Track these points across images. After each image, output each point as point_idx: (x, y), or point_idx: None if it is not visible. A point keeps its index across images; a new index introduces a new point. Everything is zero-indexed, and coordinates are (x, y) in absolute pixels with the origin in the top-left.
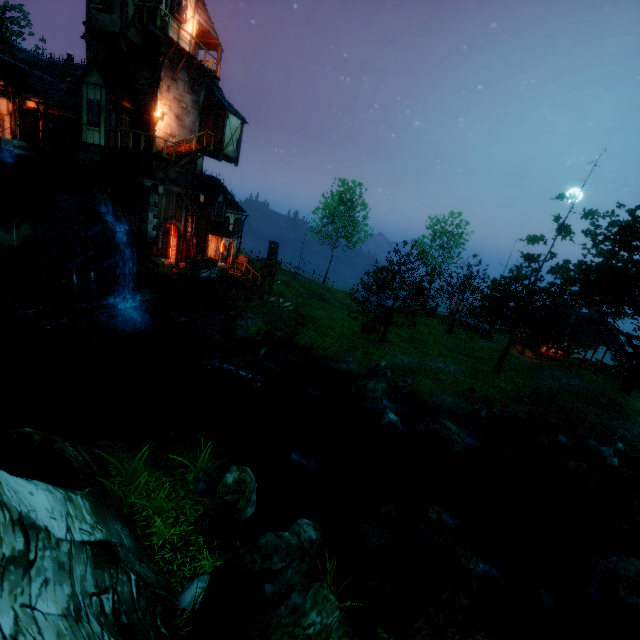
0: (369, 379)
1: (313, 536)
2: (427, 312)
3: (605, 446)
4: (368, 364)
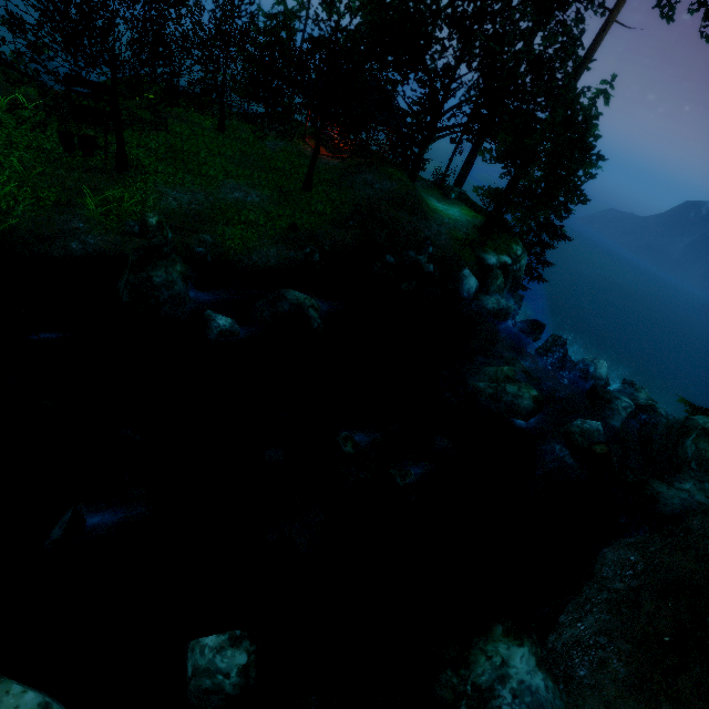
0: (151, 268)
1: (242, 661)
2: (190, 95)
3: (420, 254)
4: (122, 226)
